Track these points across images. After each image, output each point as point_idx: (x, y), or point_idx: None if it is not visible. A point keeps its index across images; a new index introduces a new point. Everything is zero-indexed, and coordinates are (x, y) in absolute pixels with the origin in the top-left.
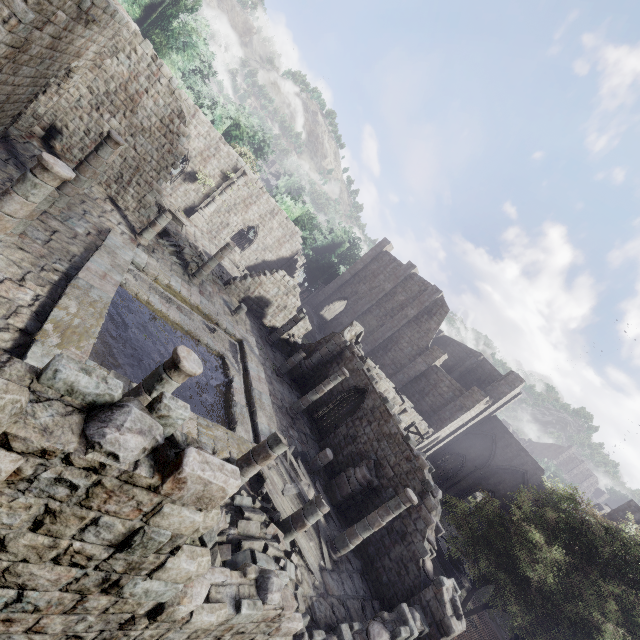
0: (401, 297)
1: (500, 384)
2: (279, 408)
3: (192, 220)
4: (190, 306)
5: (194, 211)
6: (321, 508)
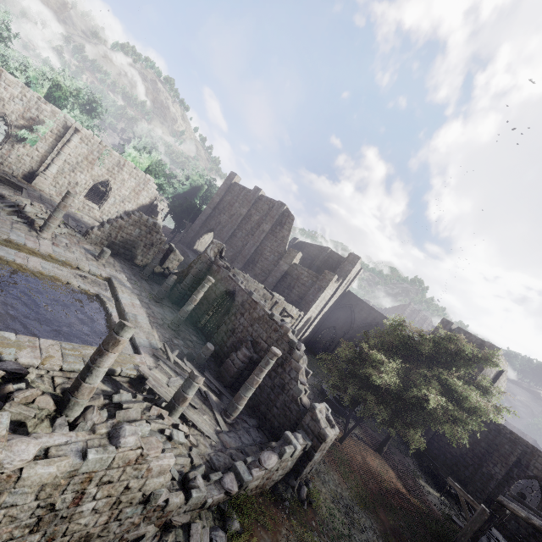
0: (256, 217)
1: (345, 265)
2: (160, 325)
3: (35, 185)
4: (41, 256)
5: (35, 176)
6: (195, 380)
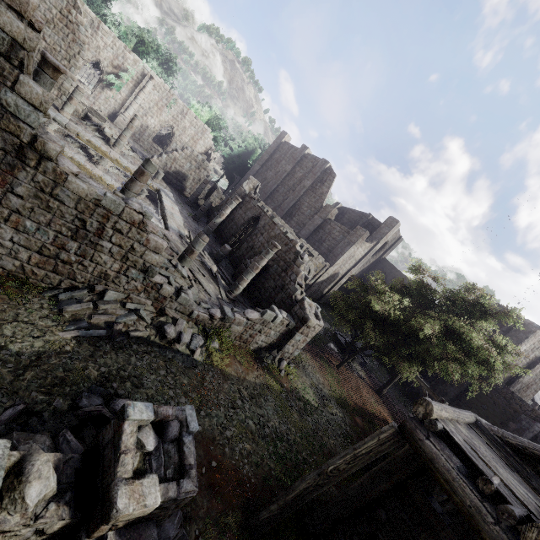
0: (299, 174)
1: (381, 228)
2: (192, 230)
3: (116, 124)
4: (110, 159)
5: (116, 116)
6: (202, 237)
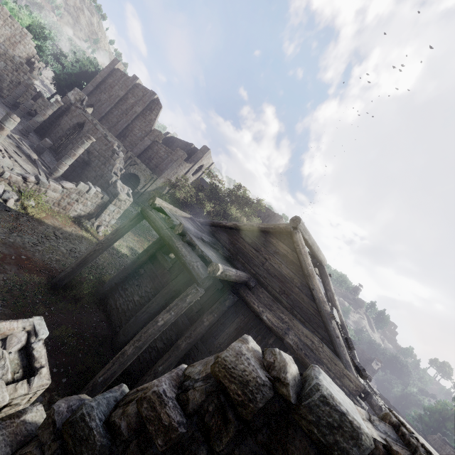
0: (132, 100)
1: (198, 153)
2: None
3: None
4: None
5: None
6: (11, 116)
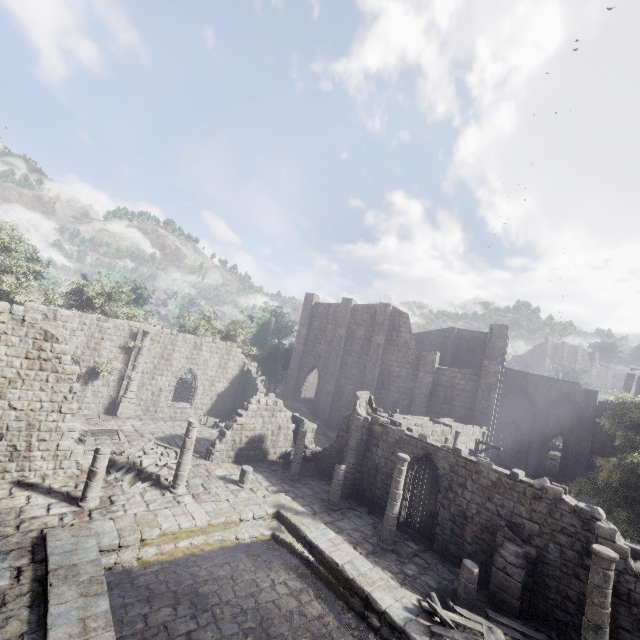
0: (360, 332)
1: (493, 342)
2: (374, 554)
3: (121, 415)
4: (201, 531)
5: (116, 404)
6: None
